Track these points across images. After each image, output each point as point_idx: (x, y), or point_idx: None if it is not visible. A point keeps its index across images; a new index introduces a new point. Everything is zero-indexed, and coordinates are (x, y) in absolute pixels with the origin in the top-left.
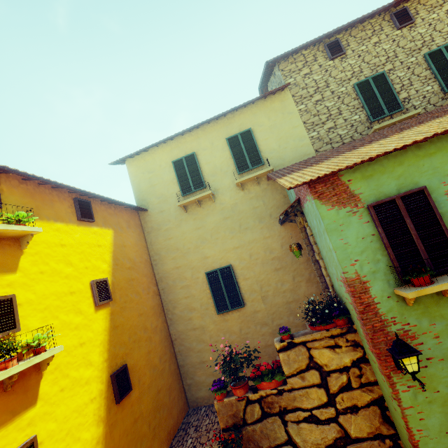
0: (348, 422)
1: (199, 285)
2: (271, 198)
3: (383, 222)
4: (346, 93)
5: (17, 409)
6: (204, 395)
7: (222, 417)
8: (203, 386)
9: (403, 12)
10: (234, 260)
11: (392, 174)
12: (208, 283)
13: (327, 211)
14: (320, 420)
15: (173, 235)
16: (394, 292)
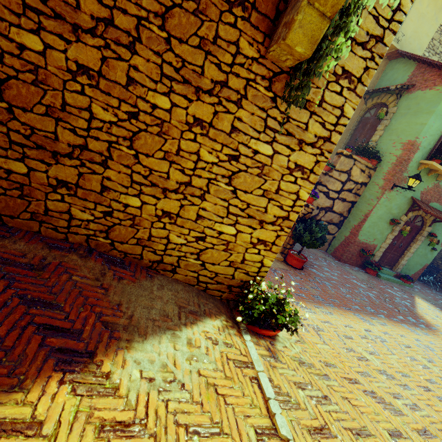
0: (337, 204)
1: None
2: None
3: None
4: None
5: None
6: None
7: None
8: None
9: None
10: None
11: None
12: None
13: None
14: (329, 196)
15: None
16: (420, 161)
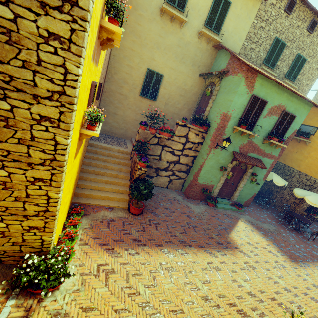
0: (182, 158)
1: (139, 72)
2: (206, 58)
3: (251, 103)
4: (271, 37)
5: (97, 61)
6: (106, 129)
7: (140, 136)
8: (109, 125)
9: (315, 24)
10: (167, 74)
11: (266, 90)
12: (145, 75)
13: (243, 85)
14: (175, 154)
15: (143, 24)
16: (233, 127)
